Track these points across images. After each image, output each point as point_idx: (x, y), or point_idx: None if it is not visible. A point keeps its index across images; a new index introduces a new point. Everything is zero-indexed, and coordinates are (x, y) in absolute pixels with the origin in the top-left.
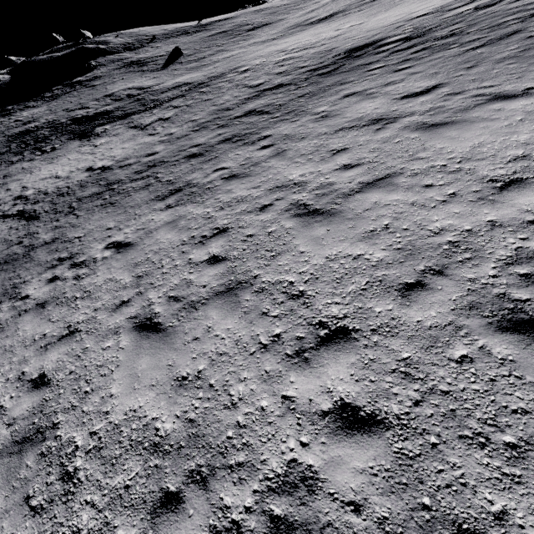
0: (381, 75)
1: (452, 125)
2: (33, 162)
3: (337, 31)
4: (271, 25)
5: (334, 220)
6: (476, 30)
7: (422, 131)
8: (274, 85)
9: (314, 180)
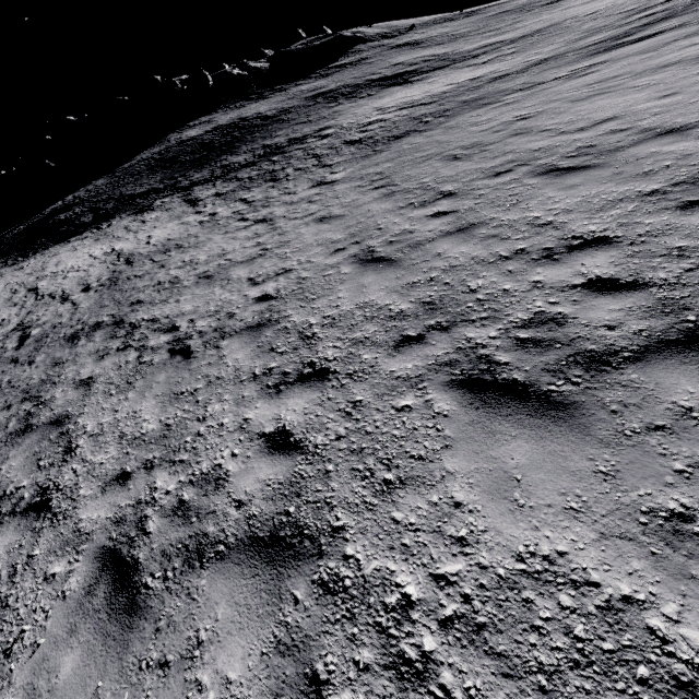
0: None
1: None
2: (358, 102)
3: None
4: None
5: None
6: None
7: None
8: (659, 3)
9: None
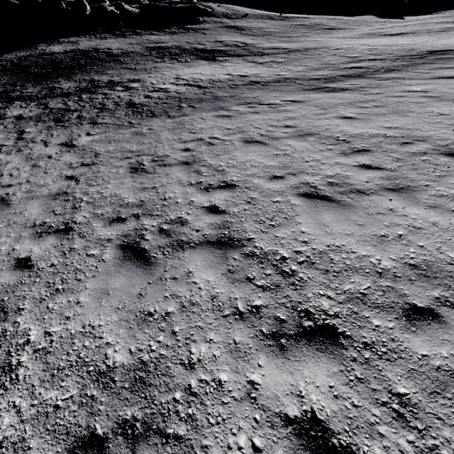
0: None
1: None
2: (174, 65)
3: (413, 41)
4: (346, 30)
5: None
6: None
7: None
8: (369, 58)
9: (433, 91)
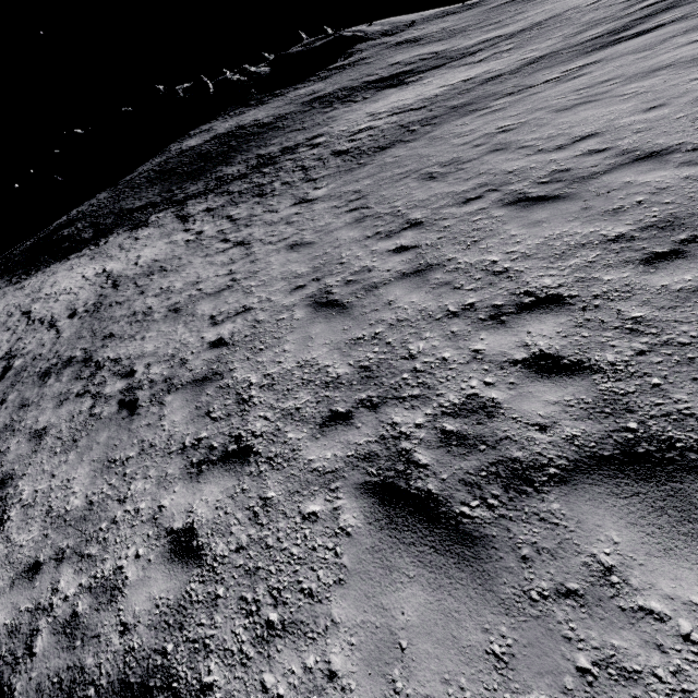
0: None
1: None
2: (353, 106)
3: None
4: None
5: None
6: None
7: None
8: None
9: None
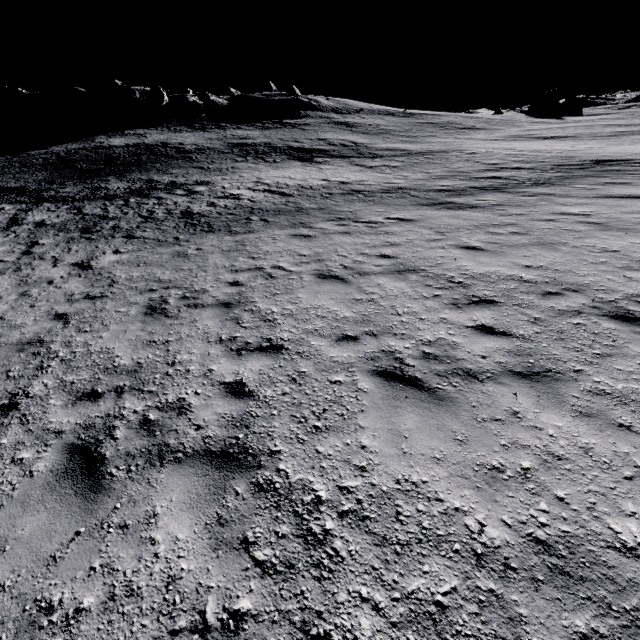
0: None
1: None
2: (259, 165)
3: (573, 147)
4: (486, 130)
5: (629, 231)
6: None
7: None
8: (513, 167)
9: (597, 215)
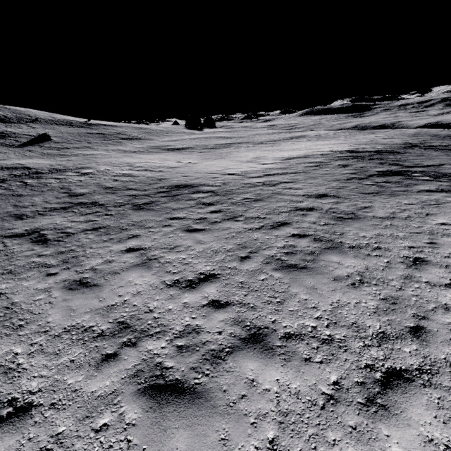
0: (176, 230)
1: (189, 404)
2: None
3: (178, 163)
4: (141, 140)
5: None
6: (259, 206)
7: (148, 402)
8: (91, 200)
9: None
